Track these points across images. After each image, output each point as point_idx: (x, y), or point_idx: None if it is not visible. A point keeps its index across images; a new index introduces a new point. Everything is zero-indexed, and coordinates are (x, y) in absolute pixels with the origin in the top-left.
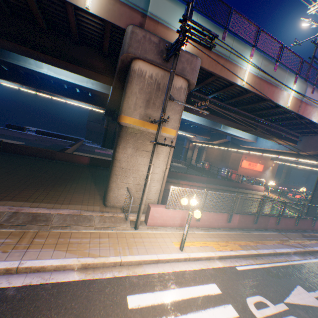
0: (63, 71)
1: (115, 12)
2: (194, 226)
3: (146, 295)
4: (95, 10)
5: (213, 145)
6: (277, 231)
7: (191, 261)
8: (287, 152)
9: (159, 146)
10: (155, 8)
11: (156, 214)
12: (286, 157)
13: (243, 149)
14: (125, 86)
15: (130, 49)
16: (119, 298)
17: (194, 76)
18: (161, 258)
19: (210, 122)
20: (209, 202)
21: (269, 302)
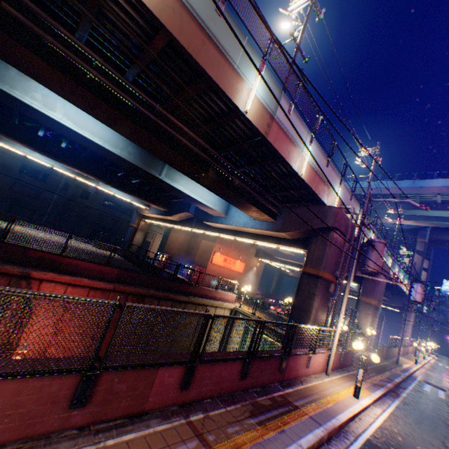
0: None
1: None
2: None
3: None
4: None
5: (173, 223)
6: (179, 415)
7: None
8: (266, 235)
9: None
10: None
11: None
12: (265, 243)
13: (212, 230)
14: None
15: None
16: None
17: None
18: None
19: (139, 157)
20: None
21: None
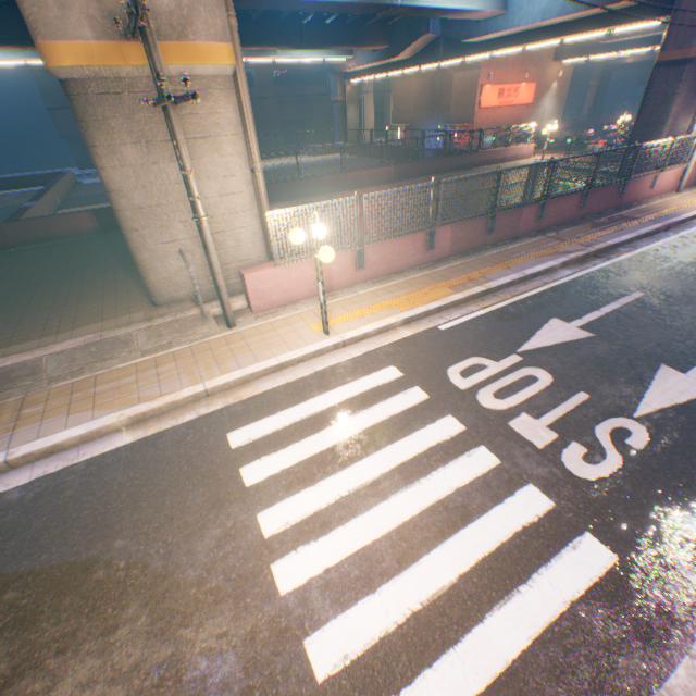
0: None
1: None
2: (357, 283)
3: (263, 422)
4: None
5: (402, 69)
6: (538, 236)
7: (349, 346)
8: (585, 19)
9: (205, 115)
10: None
11: (263, 287)
12: (584, 36)
13: (477, 52)
14: None
15: None
16: (214, 441)
17: None
18: (286, 360)
19: None
20: (373, 222)
21: (489, 362)
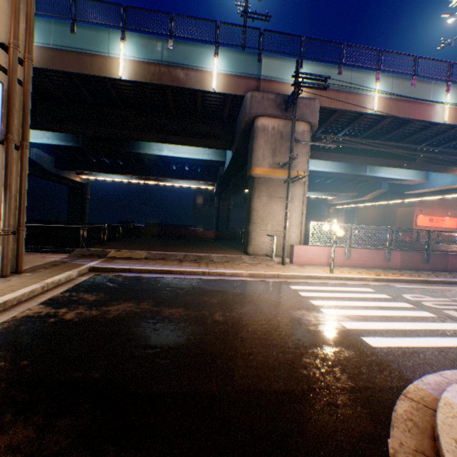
0: (180, 149)
1: (234, 85)
2: (344, 265)
3: (304, 286)
4: (219, 89)
5: (364, 203)
6: None
7: (342, 280)
8: None
9: (291, 191)
10: (266, 71)
11: (300, 253)
12: None
13: (411, 197)
14: (250, 143)
15: (252, 111)
16: (284, 286)
17: (315, 118)
18: (312, 274)
19: (349, 168)
20: (356, 237)
21: (428, 297)
